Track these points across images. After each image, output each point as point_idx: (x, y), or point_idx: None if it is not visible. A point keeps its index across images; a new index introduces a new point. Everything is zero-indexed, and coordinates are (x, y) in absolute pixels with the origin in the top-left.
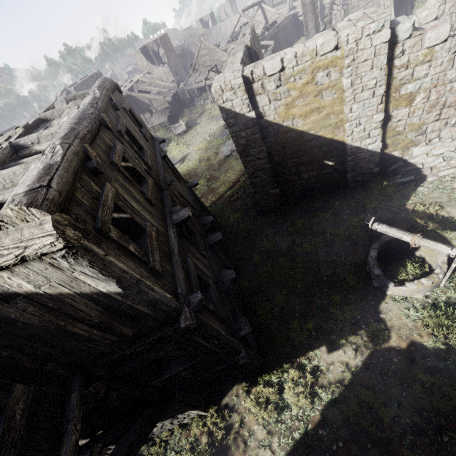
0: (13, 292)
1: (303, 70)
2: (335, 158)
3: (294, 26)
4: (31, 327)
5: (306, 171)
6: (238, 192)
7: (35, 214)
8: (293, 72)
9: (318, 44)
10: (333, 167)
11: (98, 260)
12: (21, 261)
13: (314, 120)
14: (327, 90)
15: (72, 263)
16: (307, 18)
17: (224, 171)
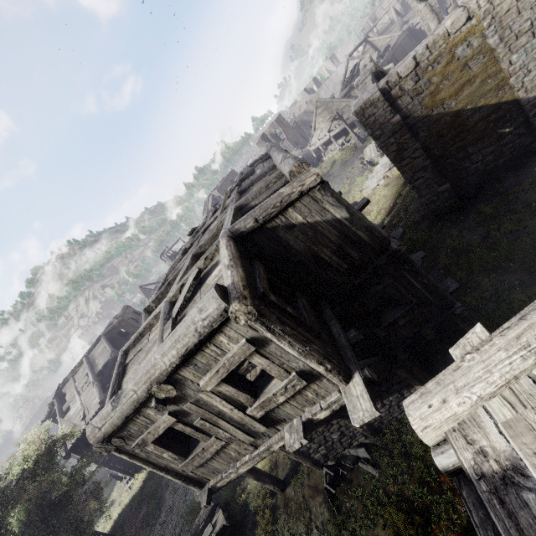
0: (292, 224)
1: (439, 55)
2: (511, 122)
3: (412, 38)
4: (299, 254)
5: (478, 151)
6: (398, 213)
7: (304, 167)
8: (429, 62)
9: (448, 26)
10: (512, 134)
11: (335, 193)
12: (300, 196)
13: (468, 94)
14: (473, 59)
15: (323, 195)
16: (426, 21)
17: (375, 203)
